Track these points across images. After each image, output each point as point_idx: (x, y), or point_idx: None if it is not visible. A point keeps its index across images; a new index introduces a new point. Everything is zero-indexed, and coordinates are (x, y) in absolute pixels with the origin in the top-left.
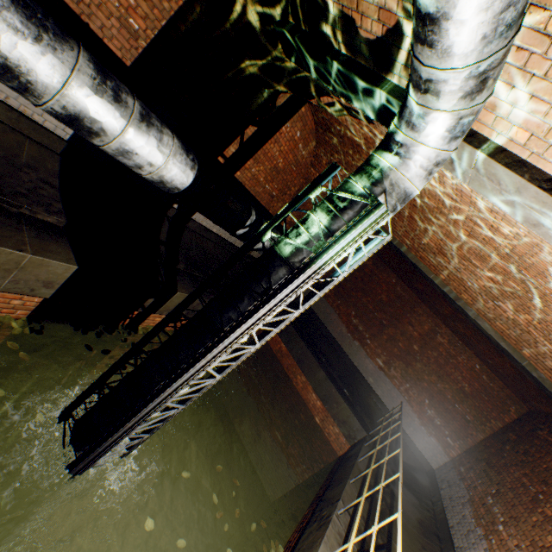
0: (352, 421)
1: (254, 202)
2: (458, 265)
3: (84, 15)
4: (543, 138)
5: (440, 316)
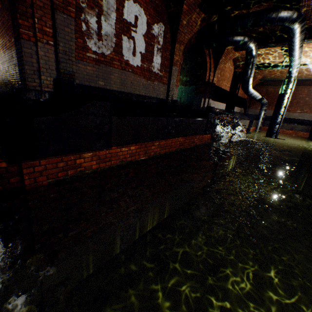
0: (304, 127)
1: (240, 98)
2: (305, 73)
3: (226, 90)
4: (308, 62)
5: (307, 85)
